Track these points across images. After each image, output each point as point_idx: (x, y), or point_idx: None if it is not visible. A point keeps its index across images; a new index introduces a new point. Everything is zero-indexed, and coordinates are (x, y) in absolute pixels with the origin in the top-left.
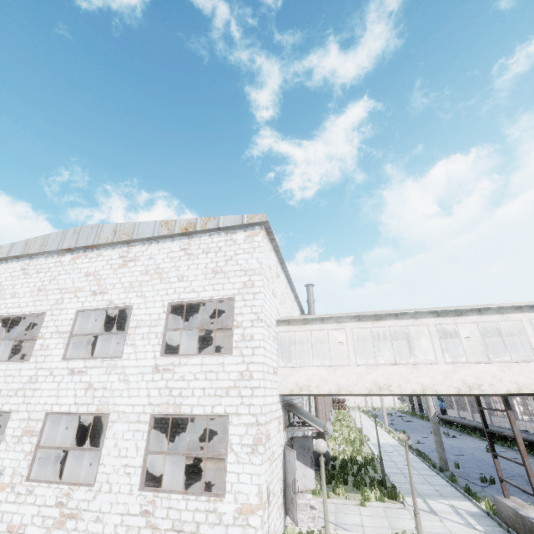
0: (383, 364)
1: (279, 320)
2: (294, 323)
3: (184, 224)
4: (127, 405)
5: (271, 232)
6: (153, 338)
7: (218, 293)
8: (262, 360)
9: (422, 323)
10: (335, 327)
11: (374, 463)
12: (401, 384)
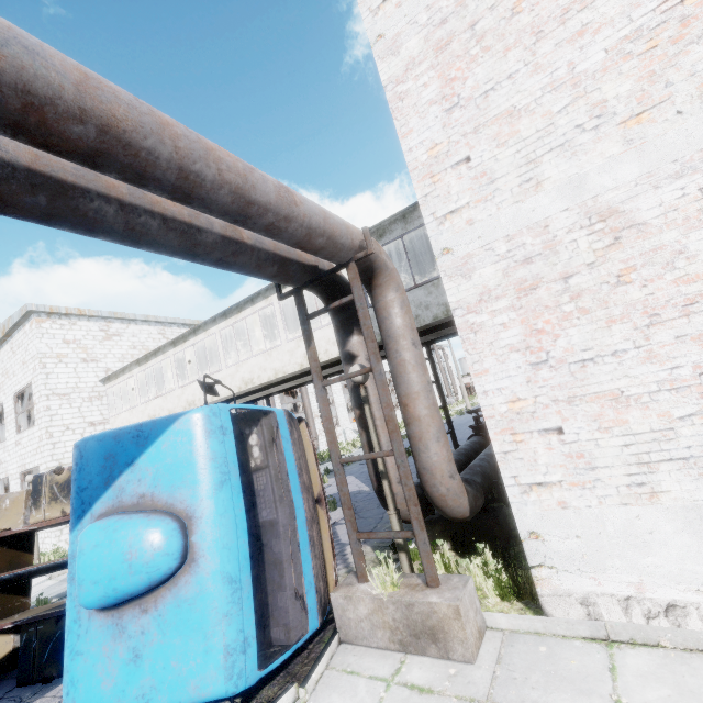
0: (152, 399)
1: (105, 380)
2: (112, 379)
3: (2, 328)
4: (12, 469)
5: (52, 312)
6: (13, 423)
7: (26, 381)
8: (44, 426)
9: (168, 356)
10: (129, 376)
11: (322, 459)
12: (160, 412)
